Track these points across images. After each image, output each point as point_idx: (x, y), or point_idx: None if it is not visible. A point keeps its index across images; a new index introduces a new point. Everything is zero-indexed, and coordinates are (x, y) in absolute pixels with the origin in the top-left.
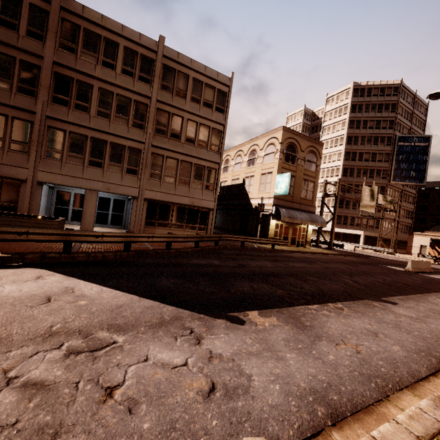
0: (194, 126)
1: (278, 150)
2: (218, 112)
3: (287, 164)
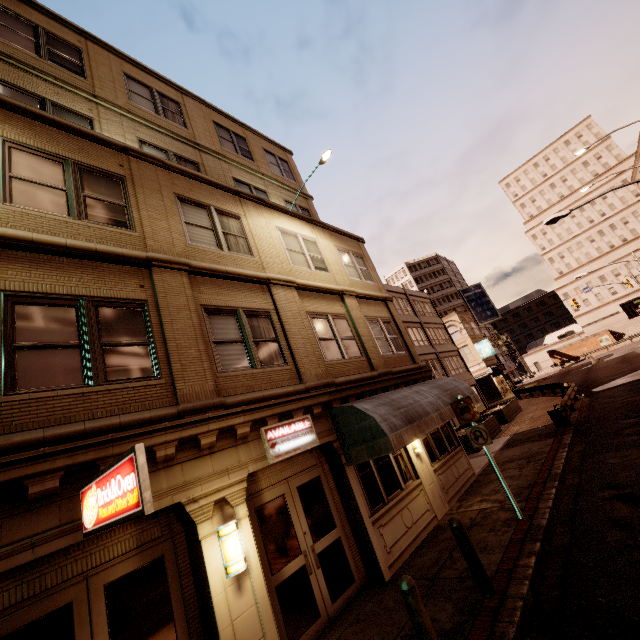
0: (437, 331)
1: (461, 328)
2: (436, 317)
3: (471, 335)
